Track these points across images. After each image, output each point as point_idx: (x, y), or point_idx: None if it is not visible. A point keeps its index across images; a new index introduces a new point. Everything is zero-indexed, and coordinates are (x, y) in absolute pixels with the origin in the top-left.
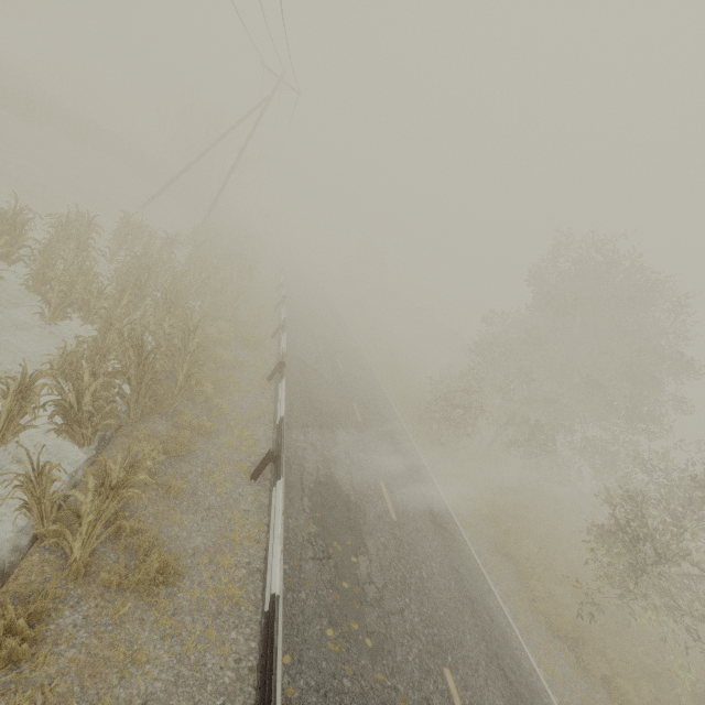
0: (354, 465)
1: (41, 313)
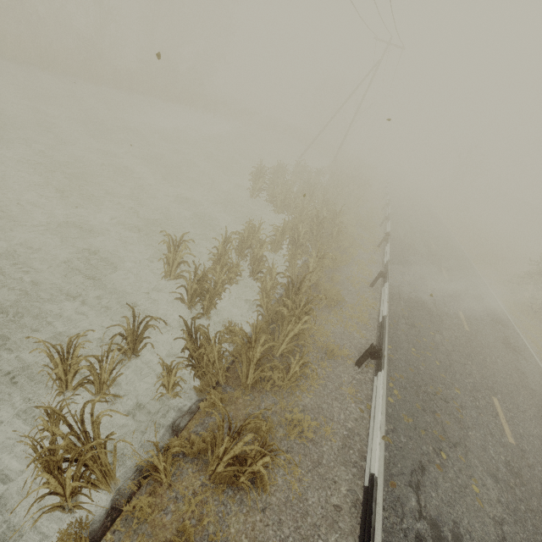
0: (437, 297)
1: (274, 210)
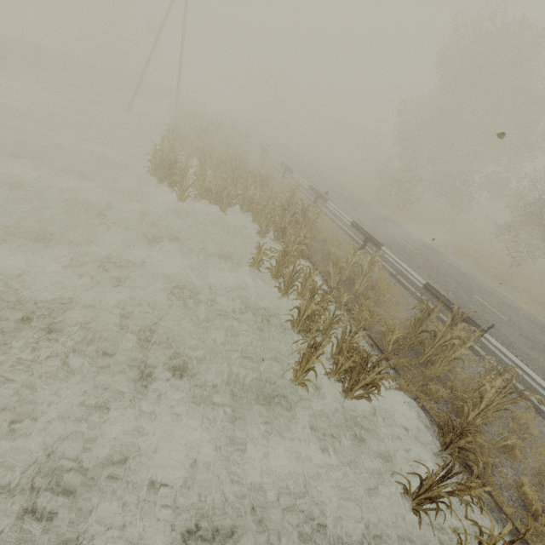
0: (383, 234)
1: (221, 209)
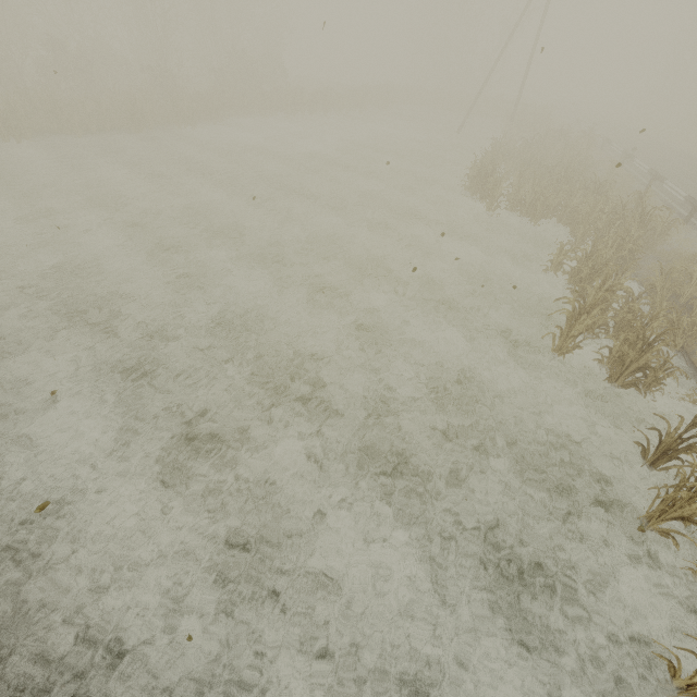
0: None
1: (531, 220)
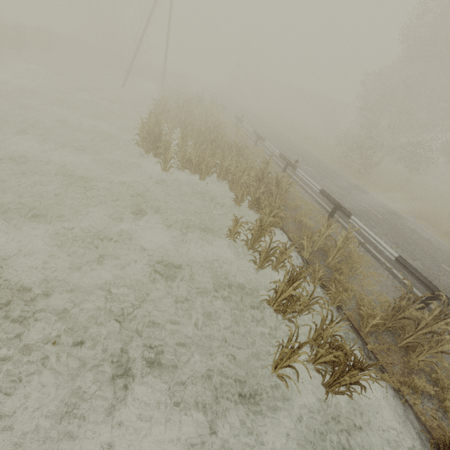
0: (348, 200)
1: (200, 178)
